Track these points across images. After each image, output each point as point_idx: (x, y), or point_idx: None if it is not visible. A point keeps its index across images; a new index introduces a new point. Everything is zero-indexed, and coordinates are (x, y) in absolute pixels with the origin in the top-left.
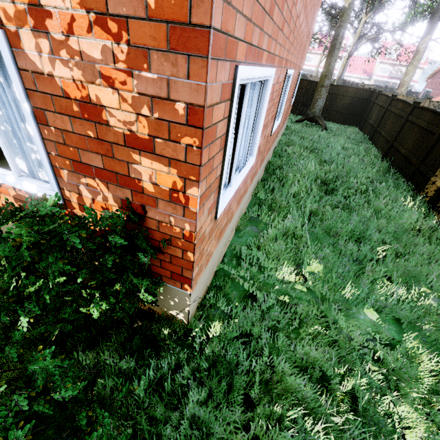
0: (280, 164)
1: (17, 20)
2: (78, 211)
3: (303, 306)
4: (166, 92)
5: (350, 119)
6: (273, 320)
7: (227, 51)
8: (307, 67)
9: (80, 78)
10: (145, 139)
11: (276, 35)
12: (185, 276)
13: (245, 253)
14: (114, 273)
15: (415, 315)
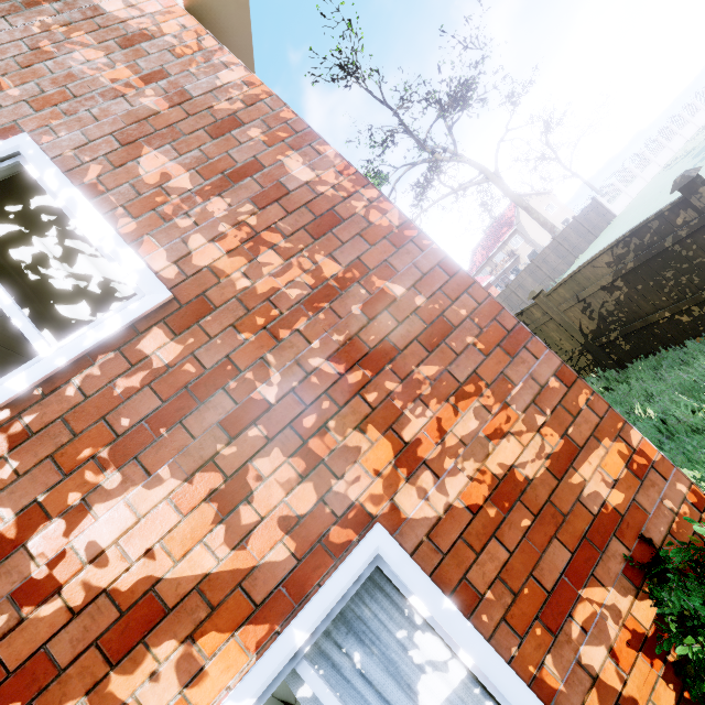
0: None
1: (388, 490)
2: None
3: None
4: (536, 385)
5: None
6: None
7: None
8: None
9: (475, 467)
10: (563, 447)
11: None
12: None
13: None
14: None
15: None
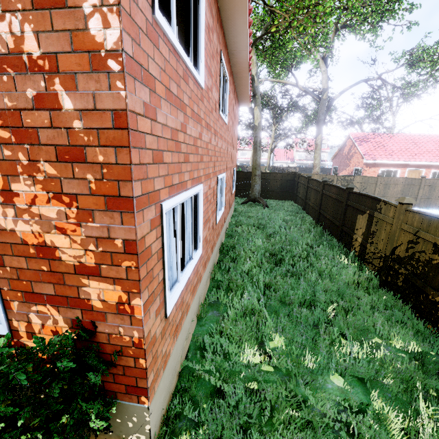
0: (233, 243)
1: None
2: (26, 339)
3: (271, 389)
4: (107, 234)
5: (285, 195)
6: (245, 414)
7: (150, 201)
8: (244, 160)
9: (38, 230)
10: (92, 267)
11: (197, 166)
12: (141, 387)
13: (208, 342)
14: (61, 404)
15: (374, 371)
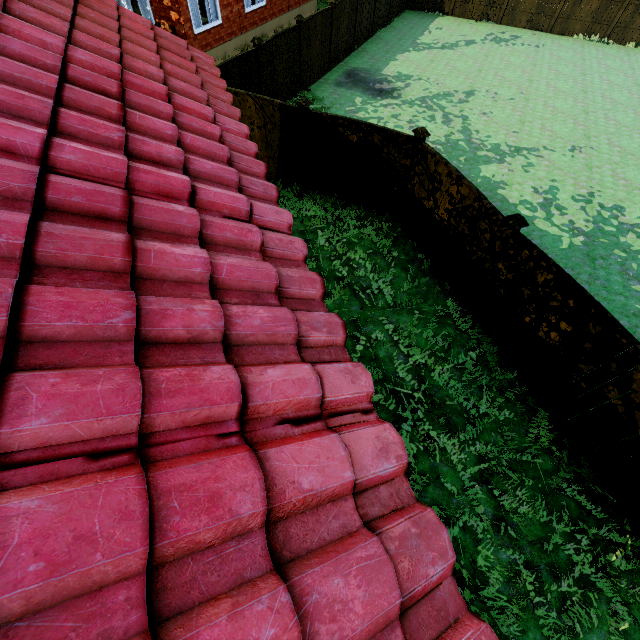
0: None
1: None
2: None
3: None
4: None
5: None
6: None
7: None
8: None
9: None
10: (171, 7)
11: None
12: None
13: None
14: None
15: None
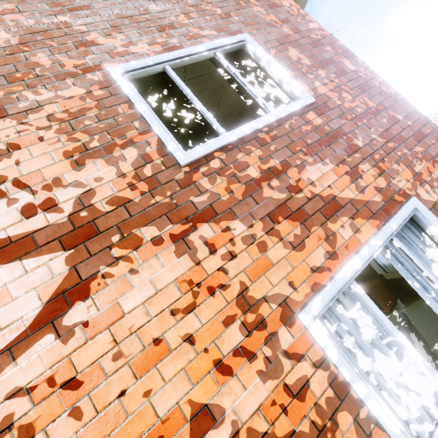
0: None
1: (413, 187)
2: None
3: None
4: None
5: None
6: None
7: None
8: None
9: None
10: None
11: None
12: None
13: None
14: None
15: None
